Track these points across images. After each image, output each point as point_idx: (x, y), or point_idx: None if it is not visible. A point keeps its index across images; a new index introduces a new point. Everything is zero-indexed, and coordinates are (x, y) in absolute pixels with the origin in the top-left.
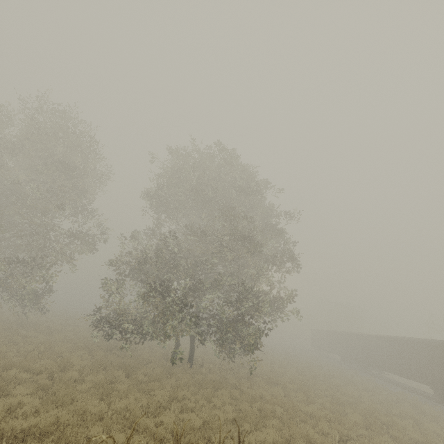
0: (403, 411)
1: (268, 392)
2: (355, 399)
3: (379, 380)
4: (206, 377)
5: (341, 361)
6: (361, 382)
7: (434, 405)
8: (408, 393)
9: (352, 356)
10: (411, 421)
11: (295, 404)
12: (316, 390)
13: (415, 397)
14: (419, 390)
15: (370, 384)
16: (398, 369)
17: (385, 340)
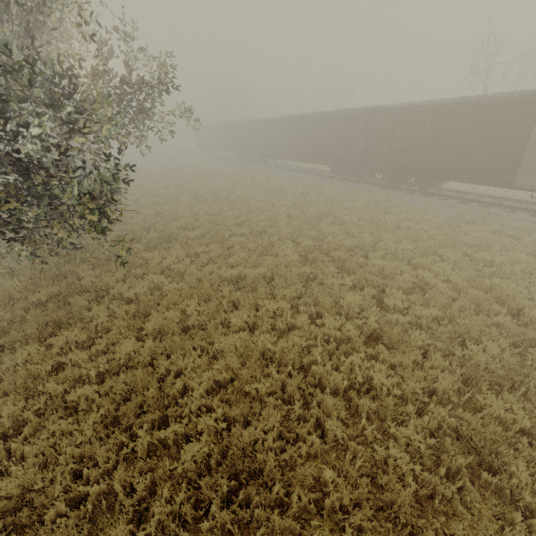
0: (320, 208)
1: (162, 266)
2: (272, 214)
3: (277, 171)
4: (17, 313)
5: (234, 159)
6: (265, 182)
7: (331, 183)
8: (307, 177)
9: (247, 151)
10: (332, 219)
11: (215, 280)
12: (226, 221)
13: (315, 180)
14: (312, 169)
15: (273, 181)
16: (299, 155)
17: (288, 123)
